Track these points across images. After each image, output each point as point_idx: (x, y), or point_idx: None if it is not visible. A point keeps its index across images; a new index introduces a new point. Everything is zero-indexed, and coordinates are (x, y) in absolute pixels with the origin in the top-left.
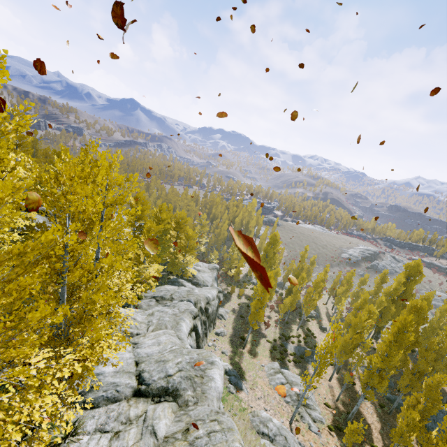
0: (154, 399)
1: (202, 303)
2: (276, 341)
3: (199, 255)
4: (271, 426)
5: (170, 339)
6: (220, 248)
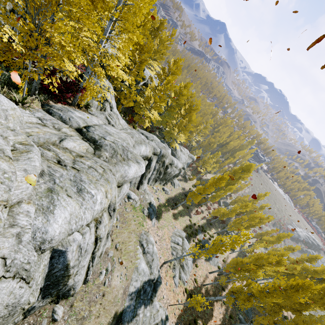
0: (84, 138)
1: (167, 160)
2: (195, 225)
3: (189, 146)
4: (150, 247)
5: (126, 137)
6: (205, 152)
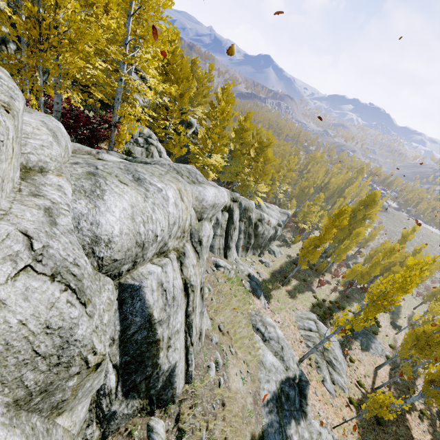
0: None
1: (254, 215)
2: (325, 302)
3: (276, 203)
4: (271, 330)
5: None
6: (301, 203)
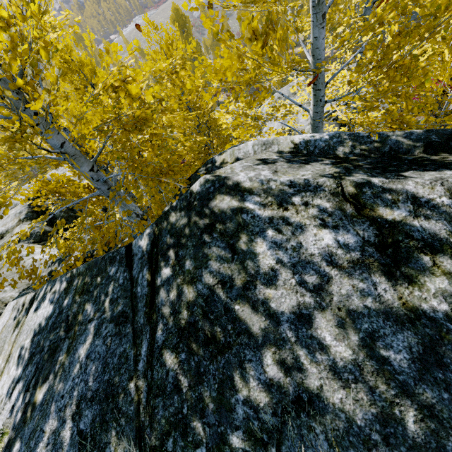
0: None
1: None
2: None
3: None
4: None
5: None
6: None
